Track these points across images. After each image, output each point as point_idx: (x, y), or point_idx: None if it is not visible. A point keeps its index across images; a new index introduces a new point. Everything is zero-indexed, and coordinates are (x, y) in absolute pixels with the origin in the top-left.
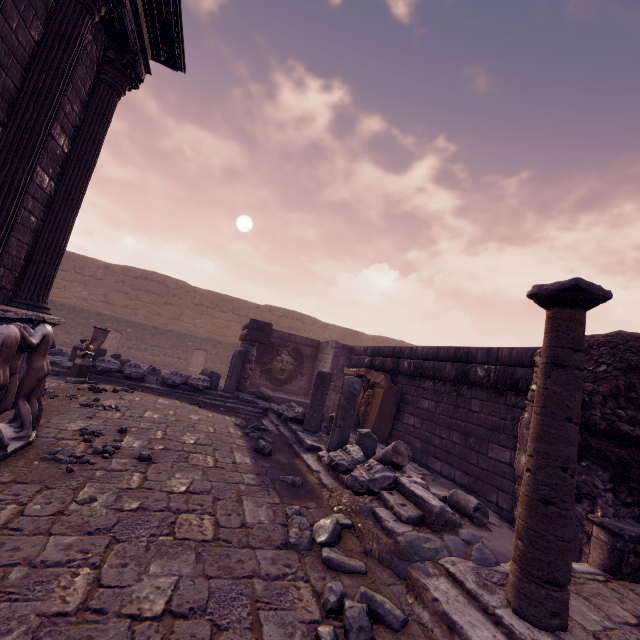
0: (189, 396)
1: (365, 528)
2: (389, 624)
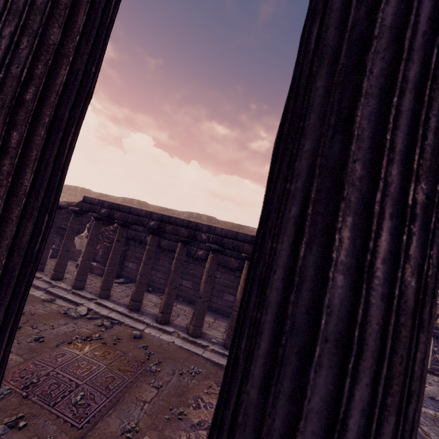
0: None
1: None
2: None
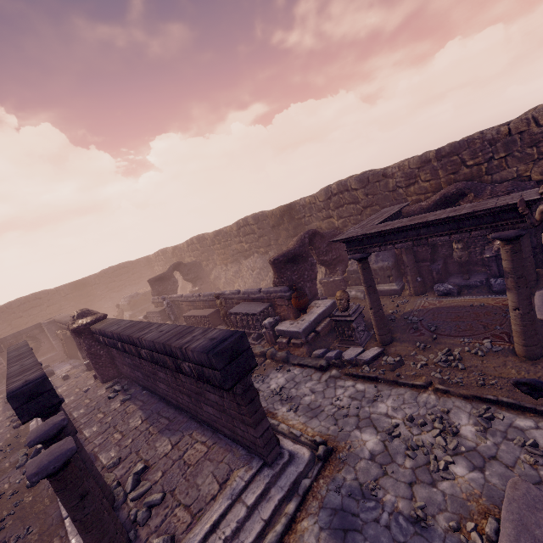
0: None
1: None
2: None
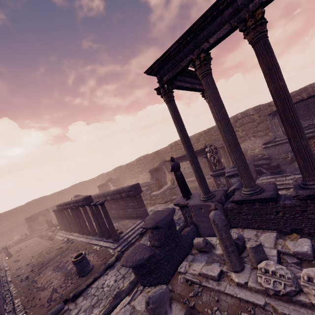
0: (23, 241)
1: (53, 234)
2: (53, 238)
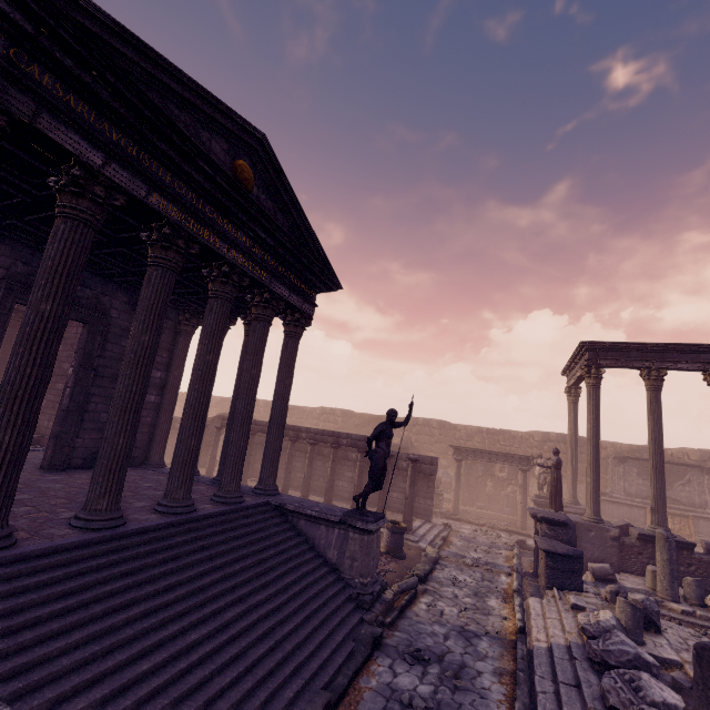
0: None
1: None
2: None
